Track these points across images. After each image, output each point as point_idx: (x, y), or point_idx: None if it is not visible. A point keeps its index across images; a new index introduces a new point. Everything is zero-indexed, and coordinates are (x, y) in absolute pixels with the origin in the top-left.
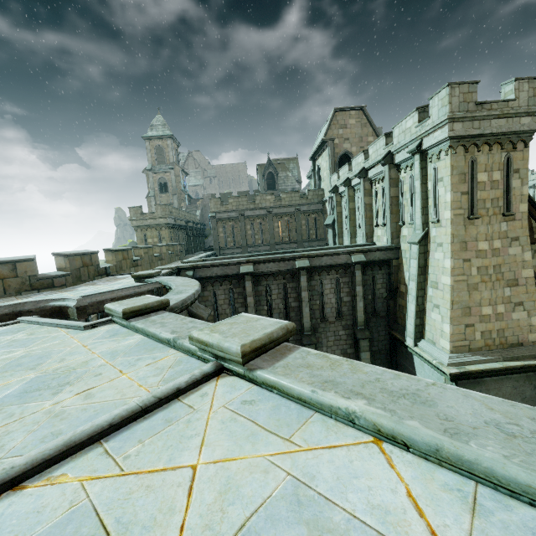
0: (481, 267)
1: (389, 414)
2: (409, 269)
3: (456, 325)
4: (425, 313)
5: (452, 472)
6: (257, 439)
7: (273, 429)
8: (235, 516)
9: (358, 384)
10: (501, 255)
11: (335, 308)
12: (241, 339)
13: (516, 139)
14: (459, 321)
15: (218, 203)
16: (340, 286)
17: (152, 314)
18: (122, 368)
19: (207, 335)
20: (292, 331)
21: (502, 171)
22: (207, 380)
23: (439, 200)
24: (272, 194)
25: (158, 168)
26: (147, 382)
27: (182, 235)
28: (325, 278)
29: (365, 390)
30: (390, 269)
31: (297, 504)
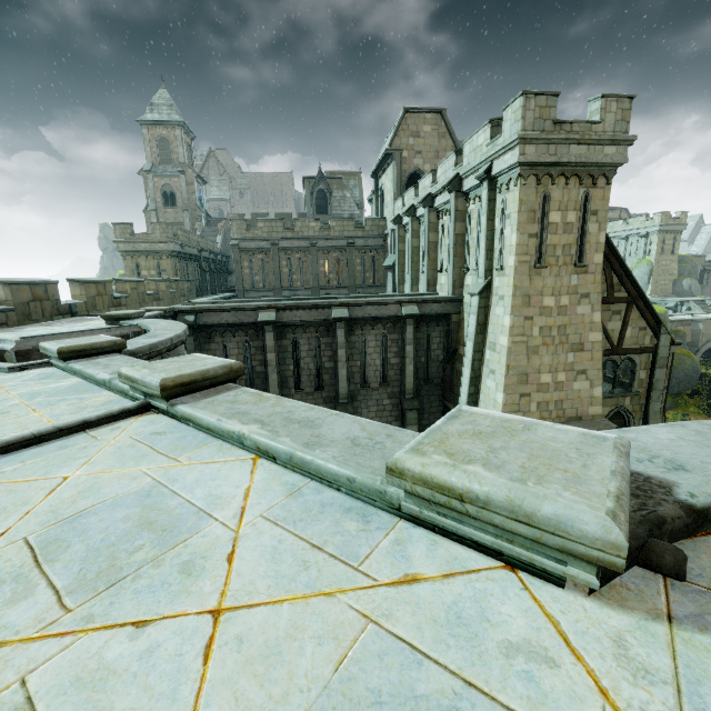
0: (544, 327)
1: (272, 434)
2: (468, 326)
3: (510, 394)
4: (480, 380)
5: (300, 475)
6: (145, 458)
7: (166, 451)
8: (83, 504)
9: (267, 415)
10: (568, 314)
11: (380, 372)
12: (168, 374)
13: (597, 173)
14: (514, 389)
15: (242, 226)
16: (387, 345)
17: (101, 356)
18: (37, 408)
19: (135, 370)
20: (239, 371)
21: (578, 211)
22: (127, 417)
23: (505, 242)
24: (318, 220)
25: (162, 170)
26: (60, 418)
27: (194, 269)
28: (369, 333)
29: (269, 419)
30: (450, 326)
31: (146, 496)
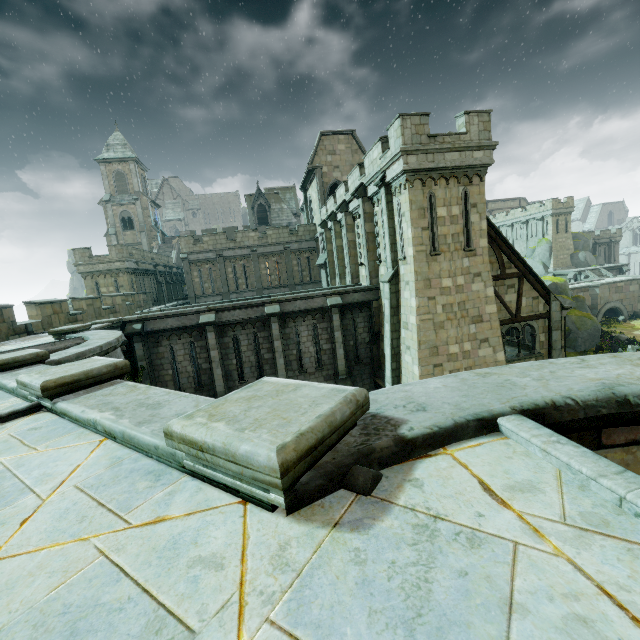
0: (446, 305)
1: (117, 417)
2: (384, 310)
3: (424, 366)
4: (400, 356)
5: (130, 449)
6: (9, 450)
7: (31, 443)
8: None
9: (127, 402)
10: (465, 292)
11: (314, 357)
12: (53, 376)
13: (471, 173)
14: (427, 361)
15: (190, 241)
16: (318, 333)
17: (24, 368)
18: None
19: (28, 376)
20: (125, 368)
21: (460, 205)
22: (17, 417)
23: (404, 236)
24: (256, 231)
25: (119, 199)
26: None
27: (150, 282)
28: (301, 325)
29: (125, 405)
30: (371, 311)
31: None
